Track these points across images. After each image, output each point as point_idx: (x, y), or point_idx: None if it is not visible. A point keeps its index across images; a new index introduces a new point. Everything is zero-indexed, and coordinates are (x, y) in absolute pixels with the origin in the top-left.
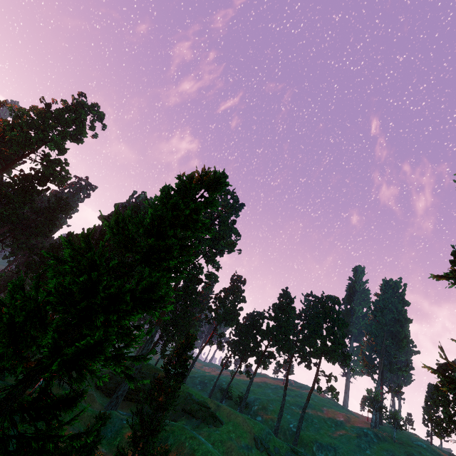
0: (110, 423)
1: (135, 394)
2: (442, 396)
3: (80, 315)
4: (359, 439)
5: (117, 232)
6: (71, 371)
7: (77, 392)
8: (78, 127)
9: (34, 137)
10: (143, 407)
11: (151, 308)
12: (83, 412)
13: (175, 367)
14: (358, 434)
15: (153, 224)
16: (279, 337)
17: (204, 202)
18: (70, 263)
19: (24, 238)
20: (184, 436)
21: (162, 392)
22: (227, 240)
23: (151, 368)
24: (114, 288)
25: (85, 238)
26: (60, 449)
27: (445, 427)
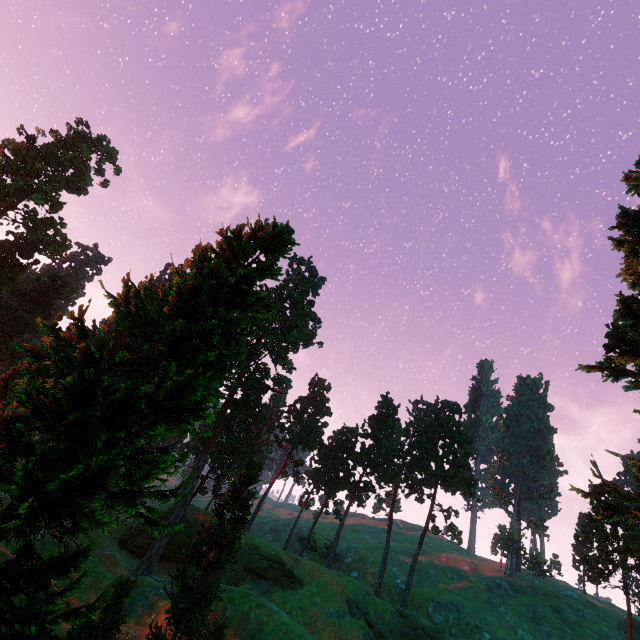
0: (141, 594)
1: (177, 551)
2: (597, 528)
3: (72, 435)
4: (490, 593)
5: (129, 312)
6: (60, 517)
7: (78, 550)
8: (78, 171)
9: (11, 185)
10: (190, 569)
11: (181, 421)
12: (84, 578)
13: (232, 509)
14: (489, 586)
15: (182, 299)
16: (379, 461)
17: (259, 268)
18: (53, 358)
19: (3, 335)
20: (247, 605)
21: (213, 545)
22: (302, 329)
23: (200, 514)
24: (121, 392)
25: (77, 320)
26: (48, 632)
27: (601, 568)
